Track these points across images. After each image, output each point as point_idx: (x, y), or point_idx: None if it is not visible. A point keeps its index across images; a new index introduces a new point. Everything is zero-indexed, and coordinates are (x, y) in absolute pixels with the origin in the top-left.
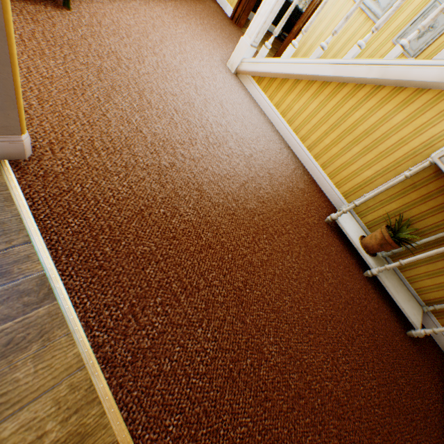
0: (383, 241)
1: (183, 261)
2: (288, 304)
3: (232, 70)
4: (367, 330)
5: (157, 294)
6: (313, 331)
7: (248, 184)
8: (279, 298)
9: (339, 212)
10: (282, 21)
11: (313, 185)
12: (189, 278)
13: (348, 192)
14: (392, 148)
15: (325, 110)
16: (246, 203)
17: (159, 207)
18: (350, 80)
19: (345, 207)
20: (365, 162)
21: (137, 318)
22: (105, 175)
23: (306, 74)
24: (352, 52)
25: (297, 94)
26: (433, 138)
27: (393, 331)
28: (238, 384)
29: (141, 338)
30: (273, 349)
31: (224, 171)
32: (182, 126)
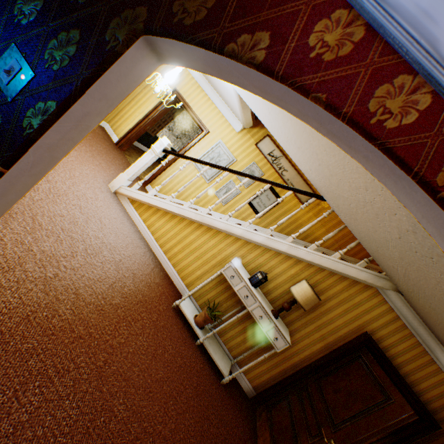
0: (206, 317)
1: (59, 351)
2: (137, 372)
3: (113, 190)
4: (193, 384)
5: (36, 379)
6: (153, 390)
7: (116, 283)
8: (131, 369)
9: (181, 299)
10: (150, 174)
11: (167, 279)
12: (63, 363)
13: (189, 284)
14: (209, 259)
15: (175, 231)
16: (113, 299)
17: (43, 311)
18: (188, 218)
19: (187, 294)
20: (197, 265)
21: (20, 399)
22: (1, 290)
23: (164, 208)
24: (188, 204)
25: (158, 217)
26: (226, 256)
27: (212, 382)
28: (94, 436)
29: (22, 413)
30: (122, 407)
31: (98, 275)
32: (67, 242)
